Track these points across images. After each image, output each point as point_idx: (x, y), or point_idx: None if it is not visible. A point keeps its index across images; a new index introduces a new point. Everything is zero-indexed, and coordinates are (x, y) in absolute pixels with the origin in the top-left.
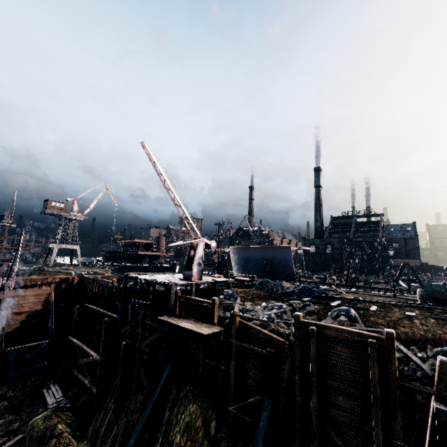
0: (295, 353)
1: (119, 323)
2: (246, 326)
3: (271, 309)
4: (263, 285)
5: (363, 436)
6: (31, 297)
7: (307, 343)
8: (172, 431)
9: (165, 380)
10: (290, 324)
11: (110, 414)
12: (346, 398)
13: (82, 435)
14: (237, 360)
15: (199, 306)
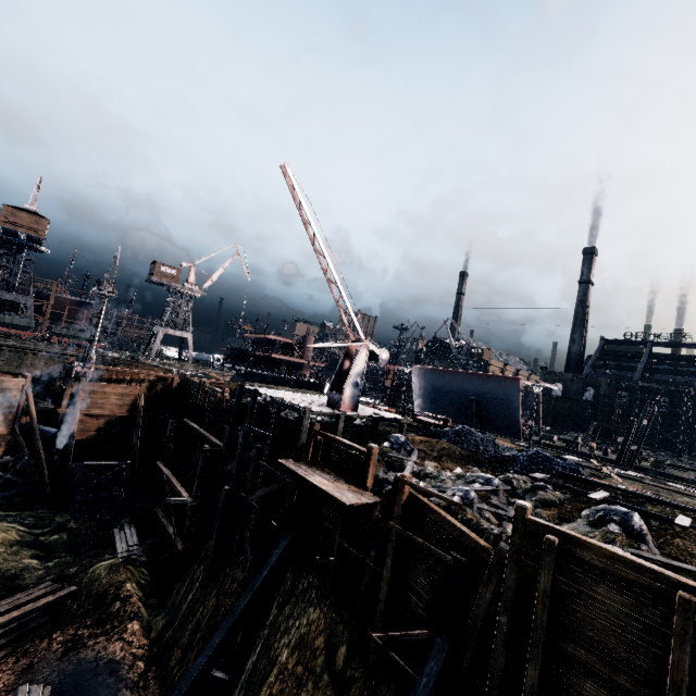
0: (506, 574)
1: (224, 455)
2: (420, 504)
3: (470, 481)
4: (462, 437)
5: None
6: (114, 396)
7: (534, 562)
8: (277, 642)
9: (277, 561)
10: (502, 516)
11: (196, 586)
12: (601, 688)
13: (158, 605)
14: (396, 557)
15: (345, 454)
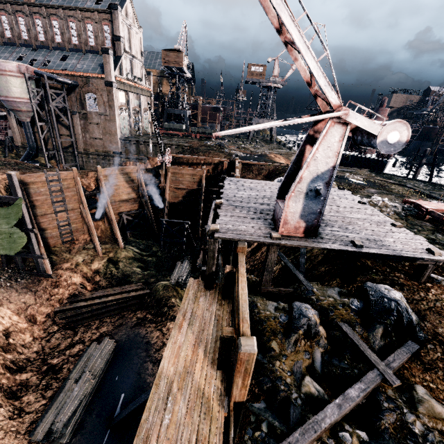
0: None
1: None
2: None
3: None
4: None
5: None
6: (188, 176)
7: None
8: None
9: None
10: None
11: None
12: None
13: None
14: None
15: None
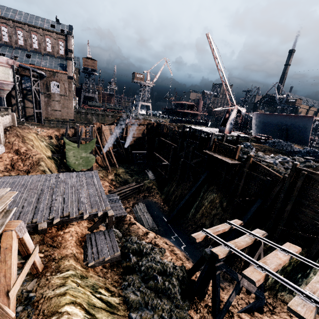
0: (285, 183)
1: (179, 150)
2: (256, 164)
3: (277, 158)
4: (275, 143)
5: (315, 229)
6: (137, 130)
7: (296, 180)
8: (203, 200)
9: (202, 180)
10: (288, 169)
11: (173, 188)
12: (311, 211)
13: (161, 192)
14: (245, 179)
15: (227, 149)
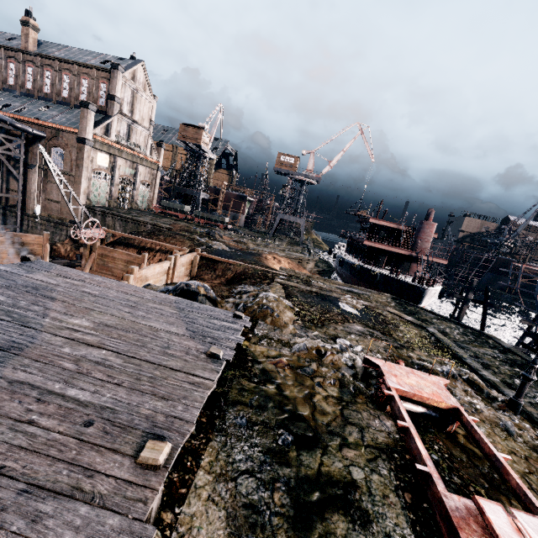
0: None
1: None
2: None
3: None
4: None
5: None
6: (122, 262)
7: None
8: None
9: None
10: None
11: None
12: None
13: None
14: None
15: None
